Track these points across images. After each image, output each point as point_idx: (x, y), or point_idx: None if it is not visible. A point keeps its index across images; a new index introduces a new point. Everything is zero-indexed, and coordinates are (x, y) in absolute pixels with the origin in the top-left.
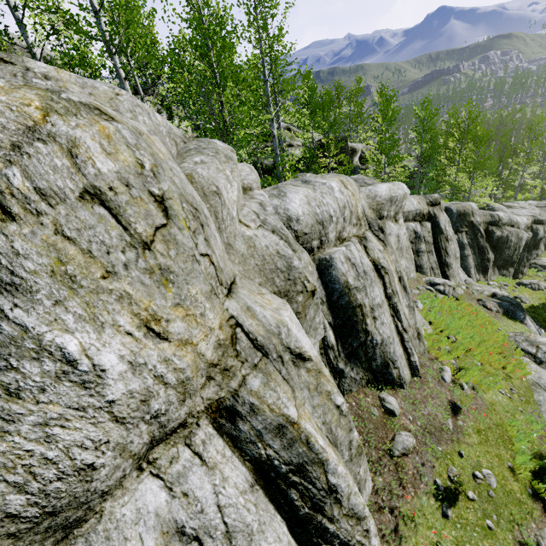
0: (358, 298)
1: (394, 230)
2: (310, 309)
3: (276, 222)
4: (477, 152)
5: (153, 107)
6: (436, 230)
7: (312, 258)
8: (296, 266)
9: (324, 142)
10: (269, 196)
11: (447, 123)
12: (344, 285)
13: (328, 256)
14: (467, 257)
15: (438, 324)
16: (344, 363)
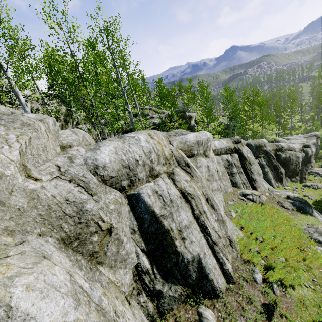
0: (165, 224)
1: (204, 163)
2: (110, 245)
3: (80, 171)
4: (261, 111)
5: (56, 103)
6: (242, 158)
7: (124, 195)
8: (88, 209)
9: (170, 113)
10: (86, 150)
11: (242, 97)
12: (152, 214)
13: (137, 192)
14: (267, 172)
15: (247, 228)
16: (161, 284)
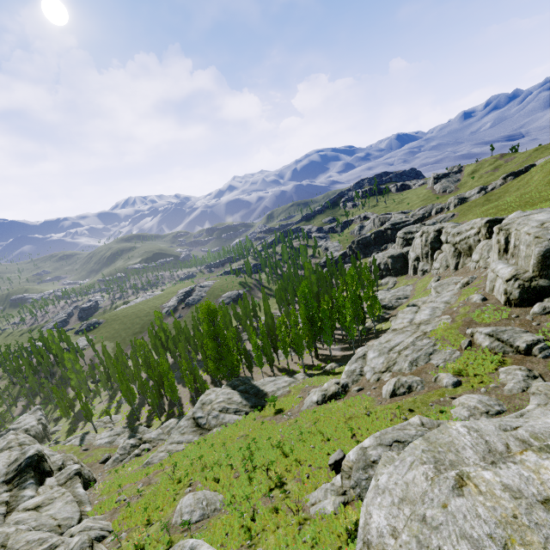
0: None
1: None
2: None
3: None
4: None
5: None
6: None
7: None
8: None
9: None
10: None
11: None
12: None
13: None
14: None
15: None
16: None
